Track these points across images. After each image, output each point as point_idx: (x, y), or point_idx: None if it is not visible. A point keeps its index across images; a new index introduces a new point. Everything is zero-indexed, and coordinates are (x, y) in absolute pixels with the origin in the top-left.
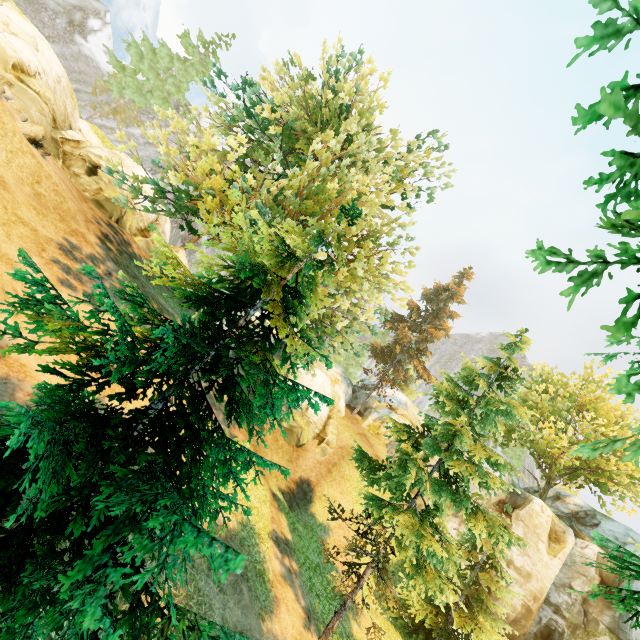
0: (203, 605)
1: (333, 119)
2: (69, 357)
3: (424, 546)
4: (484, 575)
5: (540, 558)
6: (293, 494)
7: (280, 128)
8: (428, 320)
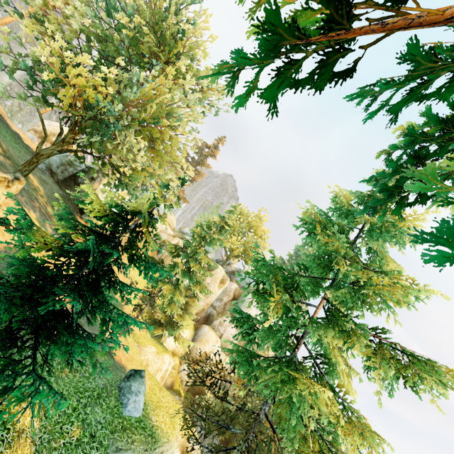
0: None
1: (171, 37)
2: None
3: (175, 298)
4: (191, 300)
5: (214, 290)
6: None
7: (130, 33)
8: (193, 165)
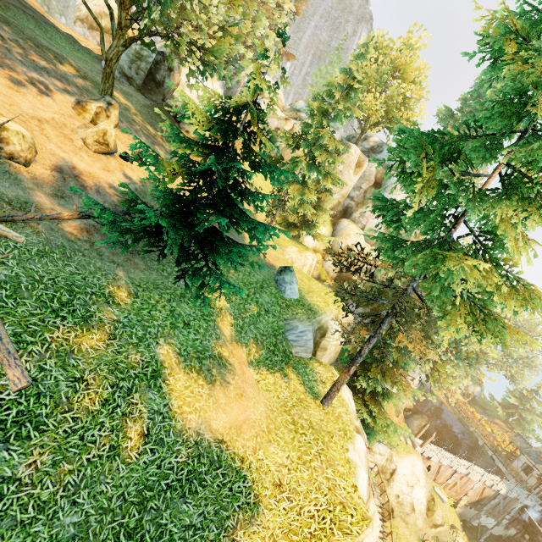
0: None
1: None
2: (90, 154)
3: (305, 198)
4: (322, 195)
5: (349, 178)
6: None
7: None
8: None
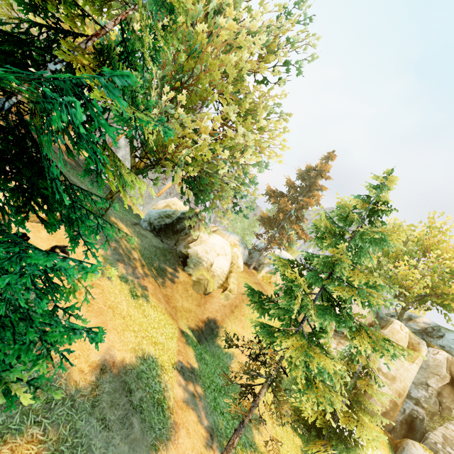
0: (79, 447)
1: None
2: None
3: (313, 365)
4: (361, 382)
5: (402, 364)
6: (201, 331)
7: None
8: (303, 194)
